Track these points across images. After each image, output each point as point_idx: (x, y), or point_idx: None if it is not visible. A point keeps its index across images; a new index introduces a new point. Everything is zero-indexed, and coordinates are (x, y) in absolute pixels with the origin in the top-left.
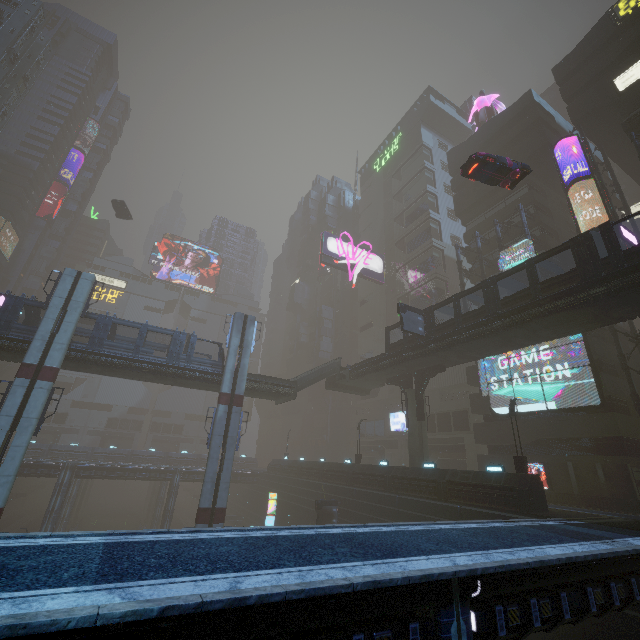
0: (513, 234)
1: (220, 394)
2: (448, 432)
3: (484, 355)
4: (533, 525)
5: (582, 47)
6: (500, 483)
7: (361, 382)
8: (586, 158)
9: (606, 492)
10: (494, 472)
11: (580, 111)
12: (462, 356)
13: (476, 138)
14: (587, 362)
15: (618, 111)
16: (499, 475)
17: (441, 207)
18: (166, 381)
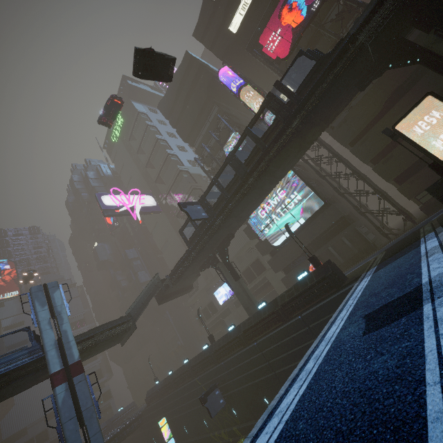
0: (224, 136)
1: (50, 377)
2: (255, 279)
3: (252, 211)
4: (367, 285)
5: (202, 18)
6: (314, 280)
7: (183, 282)
8: (238, 75)
9: (355, 250)
10: (305, 277)
11: (221, 52)
12: (239, 219)
13: (170, 90)
14: (304, 184)
15: (240, 46)
16: (309, 276)
17: (172, 146)
18: None
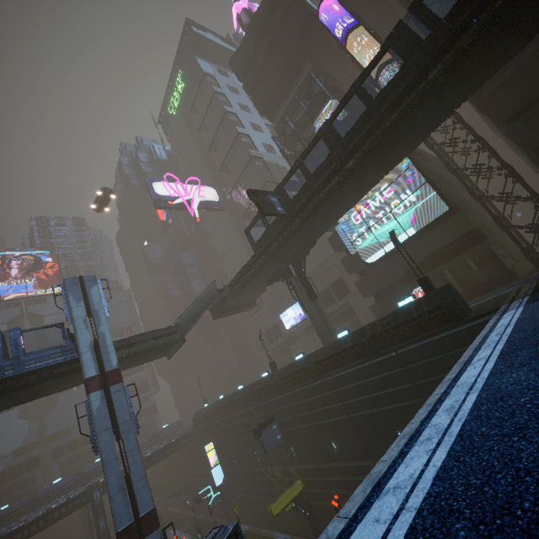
0: (316, 107)
1: (85, 382)
2: (334, 304)
3: (344, 211)
4: (521, 318)
5: None
6: (423, 309)
7: (244, 296)
8: (348, 11)
9: (483, 278)
10: (410, 303)
11: None
12: (326, 220)
13: (248, 38)
14: (424, 180)
15: None
16: (417, 303)
17: (244, 123)
18: (0, 405)
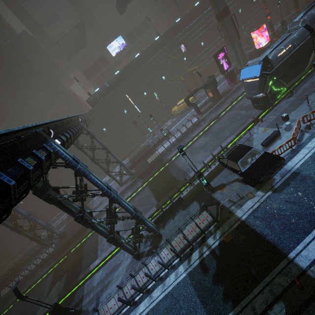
0: None
1: None
2: (144, 34)
3: None
4: None
5: None
6: None
7: None
8: None
9: None
10: None
11: None
12: None
13: None
14: None
15: None
16: None
17: None
18: None
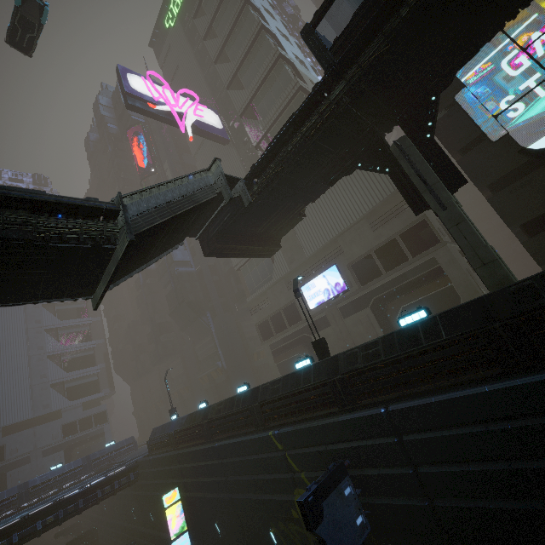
0: None
1: None
2: (405, 263)
3: None
4: None
5: None
6: None
7: (269, 214)
8: None
9: None
10: None
11: None
12: None
13: None
14: None
15: None
16: None
17: (269, 22)
18: None
